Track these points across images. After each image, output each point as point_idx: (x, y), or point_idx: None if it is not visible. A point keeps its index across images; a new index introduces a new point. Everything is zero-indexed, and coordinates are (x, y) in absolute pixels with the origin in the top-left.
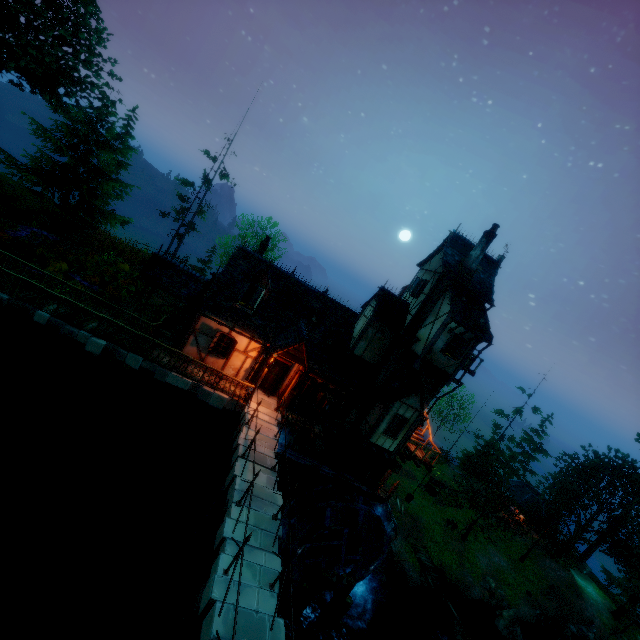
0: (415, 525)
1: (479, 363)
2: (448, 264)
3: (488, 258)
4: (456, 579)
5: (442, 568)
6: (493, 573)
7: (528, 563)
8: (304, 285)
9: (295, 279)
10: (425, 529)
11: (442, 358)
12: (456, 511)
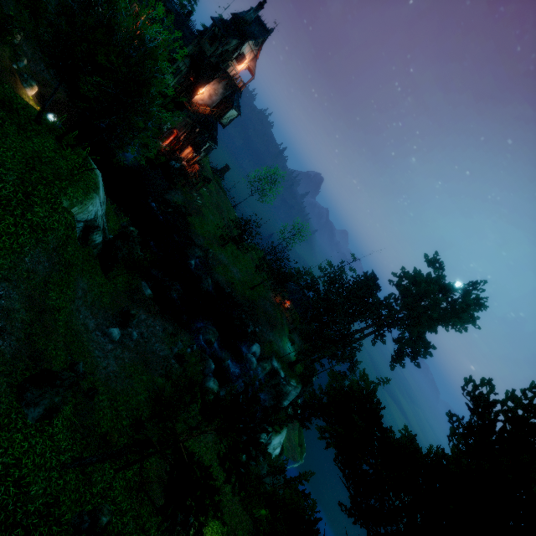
0: (198, 211)
1: (227, 62)
2: (238, 16)
3: (265, 27)
4: (193, 231)
5: (191, 224)
6: (222, 262)
7: (254, 293)
8: (189, 26)
9: (186, 22)
10: (202, 219)
11: (207, 46)
12: (237, 250)
